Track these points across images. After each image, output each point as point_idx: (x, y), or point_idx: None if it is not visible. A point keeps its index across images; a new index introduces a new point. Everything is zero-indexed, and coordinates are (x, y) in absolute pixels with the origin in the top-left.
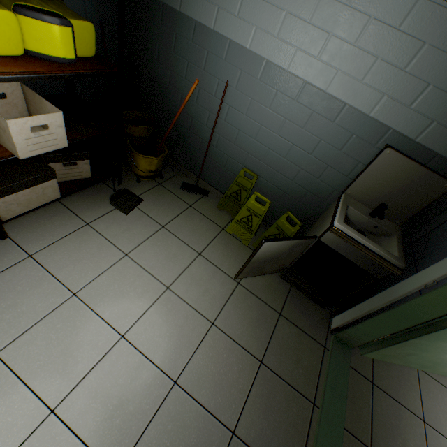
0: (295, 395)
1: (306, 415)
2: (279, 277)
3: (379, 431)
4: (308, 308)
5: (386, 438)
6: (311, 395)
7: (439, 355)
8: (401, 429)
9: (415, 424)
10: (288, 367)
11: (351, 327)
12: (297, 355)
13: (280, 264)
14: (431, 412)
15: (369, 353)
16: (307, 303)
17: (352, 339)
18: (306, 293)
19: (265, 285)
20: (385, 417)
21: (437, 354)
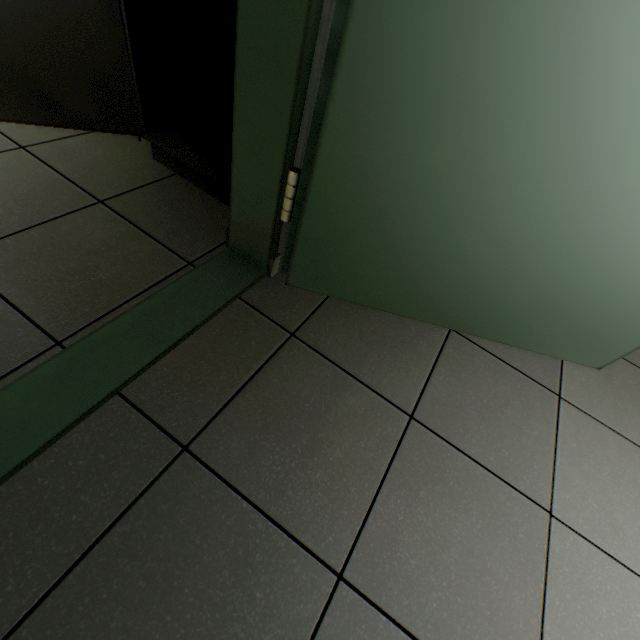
0: (7, 321)
1: (9, 359)
2: (152, 159)
3: (246, 417)
4: (195, 207)
5: (260, 433)
6: (67, 329)
7: (447, 235)
8: (325, 422)
9: (381, 419)
10: (37, 275)
11: (232, 196)
12: (87, 263)
13: (95, 83)
14: (446, 404)
15: (291, 267)
16: (200, 201)
17: (252, 238)
18: (202, 184)
19: (101, 162)
20: (289, 395)
21: (440, 232)
